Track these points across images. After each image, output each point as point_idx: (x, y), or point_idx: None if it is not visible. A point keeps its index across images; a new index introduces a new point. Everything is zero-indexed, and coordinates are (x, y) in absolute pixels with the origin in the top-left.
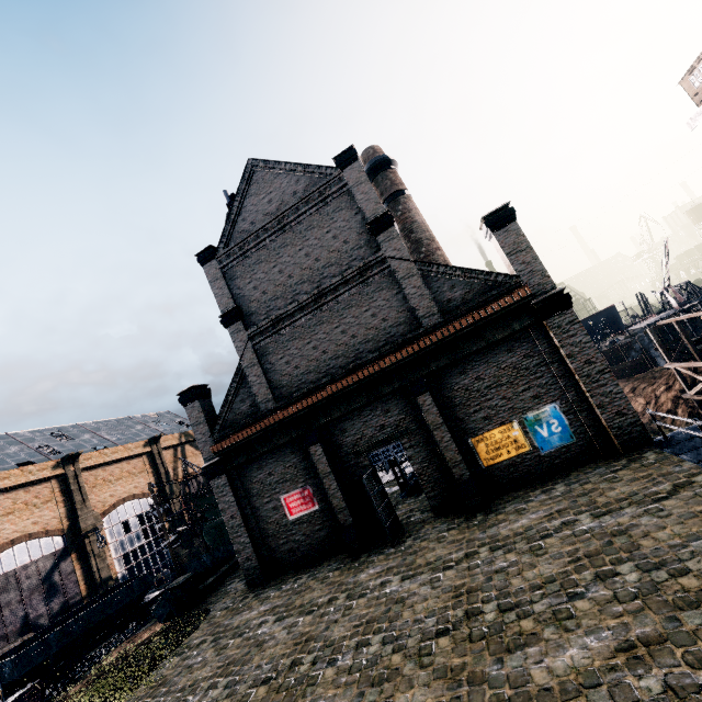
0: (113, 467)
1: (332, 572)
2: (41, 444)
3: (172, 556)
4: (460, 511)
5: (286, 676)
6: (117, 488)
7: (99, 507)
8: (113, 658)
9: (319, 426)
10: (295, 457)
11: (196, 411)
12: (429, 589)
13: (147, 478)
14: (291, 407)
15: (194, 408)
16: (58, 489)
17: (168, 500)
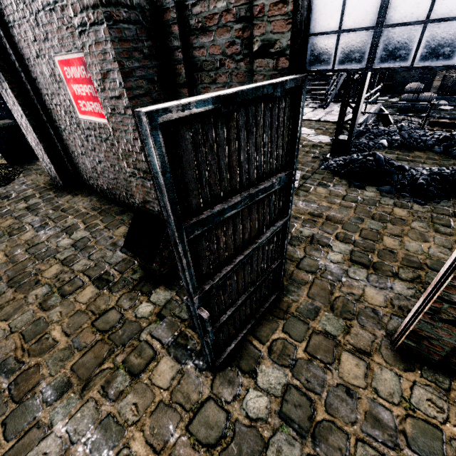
0: None
1: (88, 281)
2: None
3: None
4: None
5: None
6: None
7: None
8: None
9: None
10: None
11: None
12: None
13: None
14: None
15: None
16: None
17: None
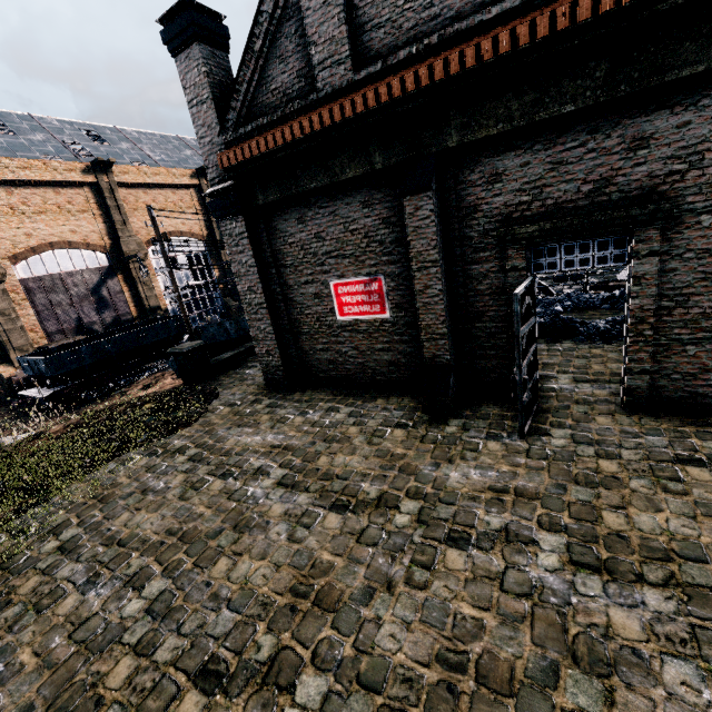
0: (156, 193)
1: (391, 427)
2: (70, 140)
3: (183, 314)
4: (696, 419)
5: (248, 711)
6: (162, 219)
7: (143, 234)
8: (137, 389)
9: (440, 151)
10: (369, 216)
11: (194, 71)
12: (709, 692)
13: (196, 217)
14: (386, 83)
15: (190, 62)
16: (93, 201)
17: (218, 248)
